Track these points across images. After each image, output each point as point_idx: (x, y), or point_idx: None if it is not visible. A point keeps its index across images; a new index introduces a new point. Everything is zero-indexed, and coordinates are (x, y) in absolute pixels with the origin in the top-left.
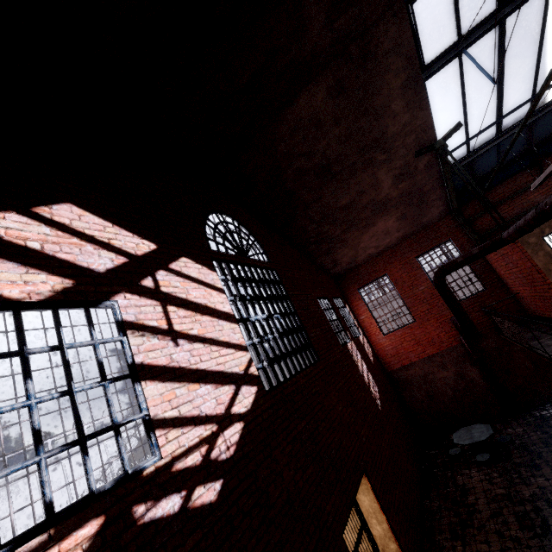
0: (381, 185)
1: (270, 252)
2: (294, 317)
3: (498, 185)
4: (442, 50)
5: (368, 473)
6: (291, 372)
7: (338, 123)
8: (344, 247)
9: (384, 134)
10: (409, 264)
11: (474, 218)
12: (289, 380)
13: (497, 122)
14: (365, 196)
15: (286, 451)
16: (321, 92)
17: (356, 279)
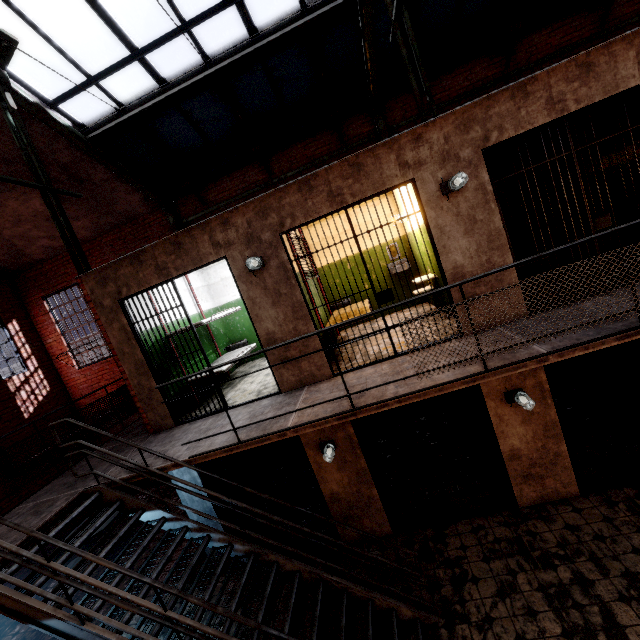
0: None
1: None
2: None
3: (226, 175)
4: None
5: None
6: None
7: None
8: None
9: None
10: None
11: (193, 220)
12: None
13: (132, 59)
14: None
15: None
16: None
17: (40, 282)
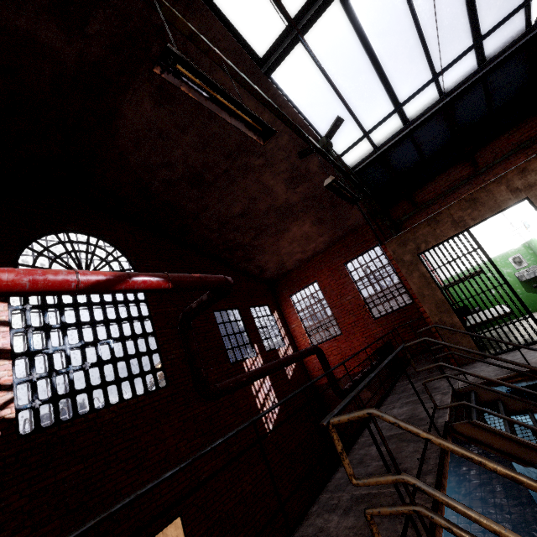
0: (274, 190)
1: (145, 266)
2: (145, 339)
3: (430, 181)
4: (276, 38)
5: (186, 519)
6: (91, 407)
7: (185, 131)
8: (263, 253)
9: (247, 137)
10: (337, 271)
11: (403, 220)
12: (80, 418)
13: (395, 111)
14: (260, 202)
15: (13, 507)
16: (146, 101)
17: (289, 285)
